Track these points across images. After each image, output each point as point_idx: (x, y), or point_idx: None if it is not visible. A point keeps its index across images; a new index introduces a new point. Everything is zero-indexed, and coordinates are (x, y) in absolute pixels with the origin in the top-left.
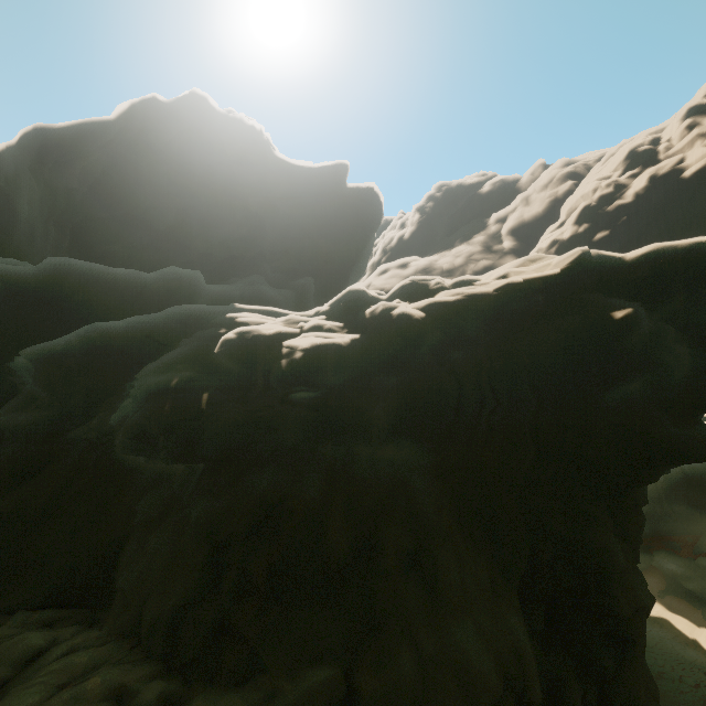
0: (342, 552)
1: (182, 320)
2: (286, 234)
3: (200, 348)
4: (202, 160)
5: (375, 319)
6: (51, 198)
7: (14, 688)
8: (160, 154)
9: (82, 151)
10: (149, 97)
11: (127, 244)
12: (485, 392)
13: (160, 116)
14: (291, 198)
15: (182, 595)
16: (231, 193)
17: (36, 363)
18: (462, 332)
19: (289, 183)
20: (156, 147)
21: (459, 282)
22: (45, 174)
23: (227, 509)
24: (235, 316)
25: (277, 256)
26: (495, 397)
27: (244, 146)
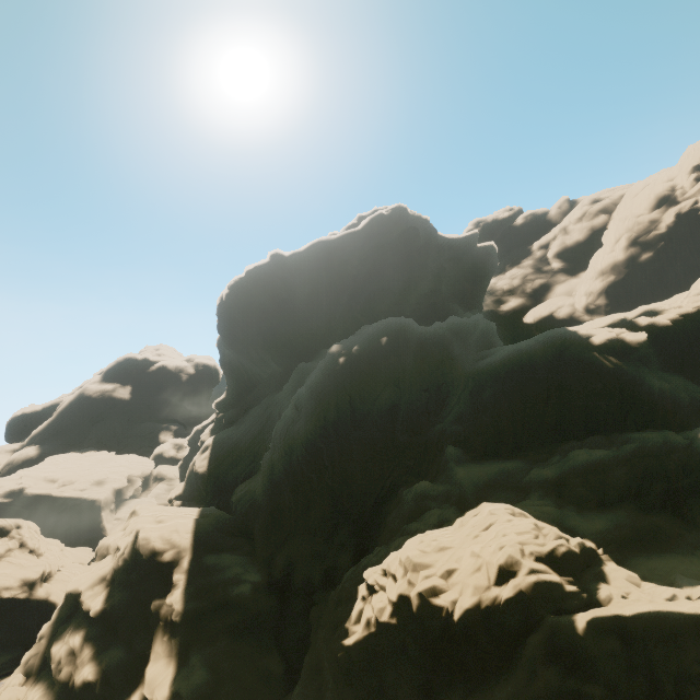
0: (688, 398)
1: (550, 336)
2: (448, 283)
3: (580, 344)
4: (414, 247)
5: (644, 325)
6: (340, 281)
7: (627, 434)
8: (396, 248)
9: (349, 251)
10: (379, 213)
11: (385, 303)
12: (694, 349)
13: (385, 223)
14: (450, 259)
15: (649, 413)
16: (427, 263)
17: (508, 359)
18: (685, 326)
19: (449, 251)
20: (390, 243)
21: (669, 306)
22: (335, 268)
23: (649, 388)
24: (580, 331)
25: (451, 299)
26: (699, 350)
27: (426, 232)
